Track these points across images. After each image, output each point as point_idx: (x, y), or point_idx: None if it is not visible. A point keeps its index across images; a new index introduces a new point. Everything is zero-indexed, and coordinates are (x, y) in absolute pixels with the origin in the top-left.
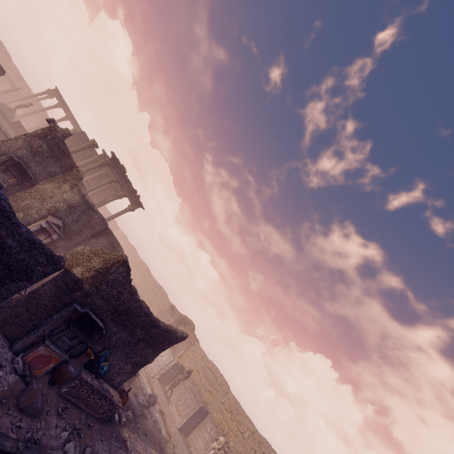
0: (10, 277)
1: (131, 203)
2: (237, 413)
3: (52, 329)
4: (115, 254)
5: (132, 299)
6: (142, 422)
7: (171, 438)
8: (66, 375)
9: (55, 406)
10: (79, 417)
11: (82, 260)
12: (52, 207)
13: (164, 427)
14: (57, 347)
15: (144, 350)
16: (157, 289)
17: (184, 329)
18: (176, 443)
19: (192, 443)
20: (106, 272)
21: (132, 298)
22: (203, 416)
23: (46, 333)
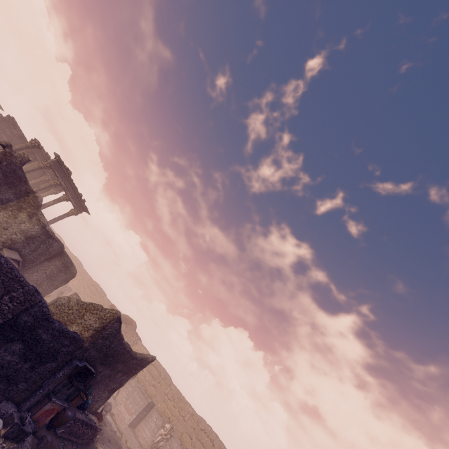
0: (39, 362)
1: (75, 208)
2: (179, 401)
3: (56, 386)
4: (110, 312)
5: (119, 344)
6: (103, 430)
7: (122, 435)
8: (65, 420)
9: (58, 447)
10: (72, 448)
11: (73, 316)
12: (7, 239)
13: (115, 426)
14: (58, 399)
15: (120, 377)
16: (94, 288)
17: (126, 329)
18: (127, 438)
19: (140, 433)
20: (103, 329)
21: (119, 343)
22: (150, 409)
23: (50, 391)
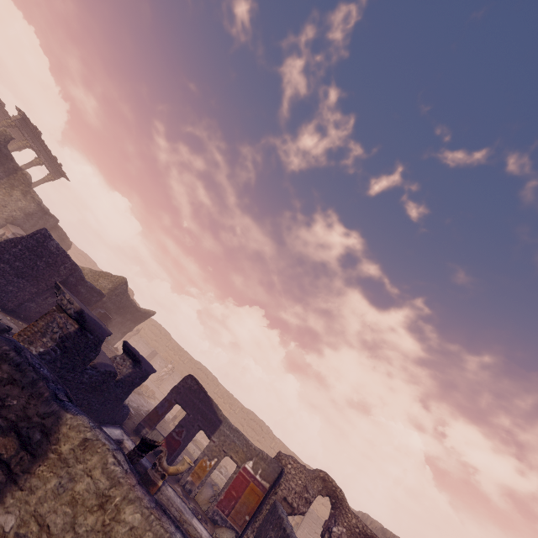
0: None
1: (51, 173)
2: (179, 351)
3: None
4: (119, 277)
5: (127, 300)
6: None
7: None
8: None
9: None
10: None
11: (90, 280)
12: (9, 216)
13: None
14: None
15: (129, 325)
16: (82, 257)
17: None
18: None
19: None
20: (115, 289)
21: (128, 300)
22: (154, 356)
23: None
